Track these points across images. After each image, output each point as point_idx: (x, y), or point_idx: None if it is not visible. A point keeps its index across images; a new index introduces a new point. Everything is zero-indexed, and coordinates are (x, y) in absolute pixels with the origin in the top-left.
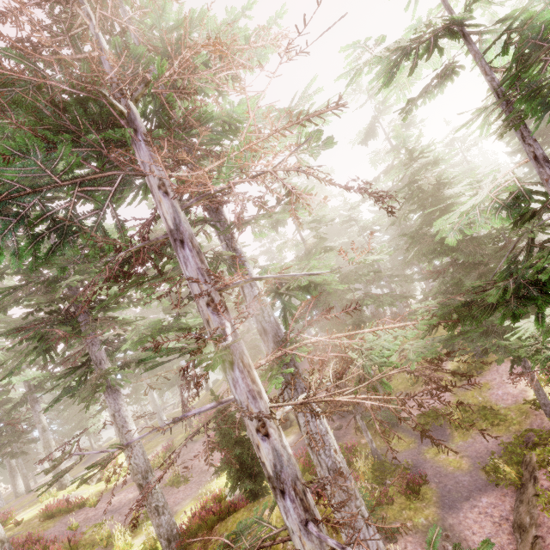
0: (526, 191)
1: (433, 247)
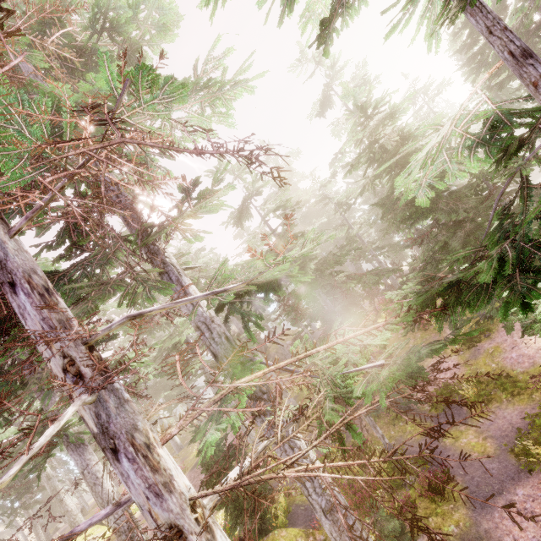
0: (505, 114)
1: (409, 212)
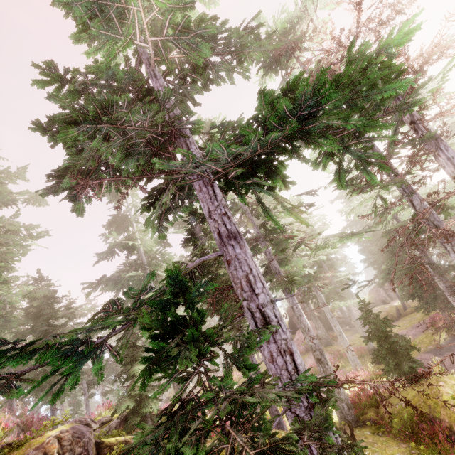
0: None
1: None
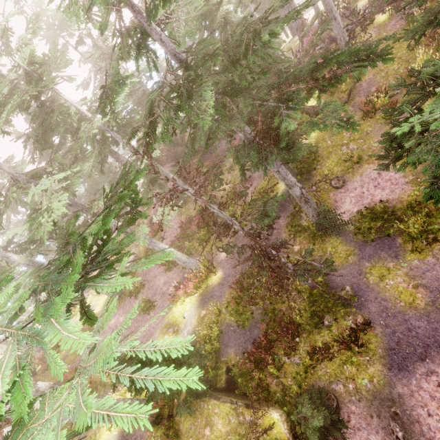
0: None
1: None
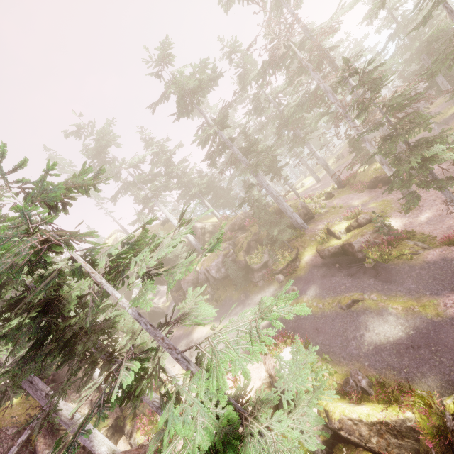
0: None
1: None
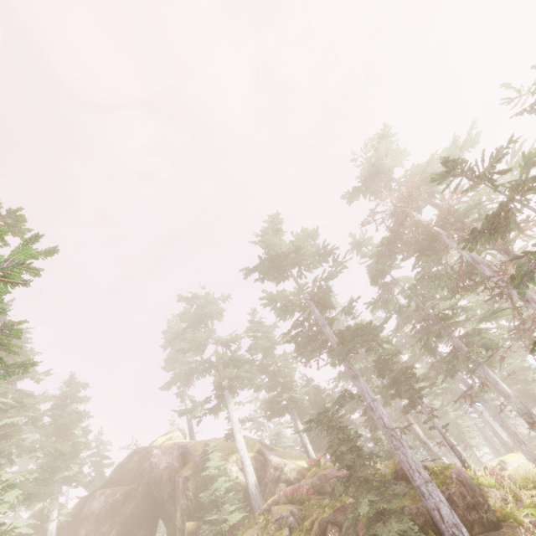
0: None
1: None
